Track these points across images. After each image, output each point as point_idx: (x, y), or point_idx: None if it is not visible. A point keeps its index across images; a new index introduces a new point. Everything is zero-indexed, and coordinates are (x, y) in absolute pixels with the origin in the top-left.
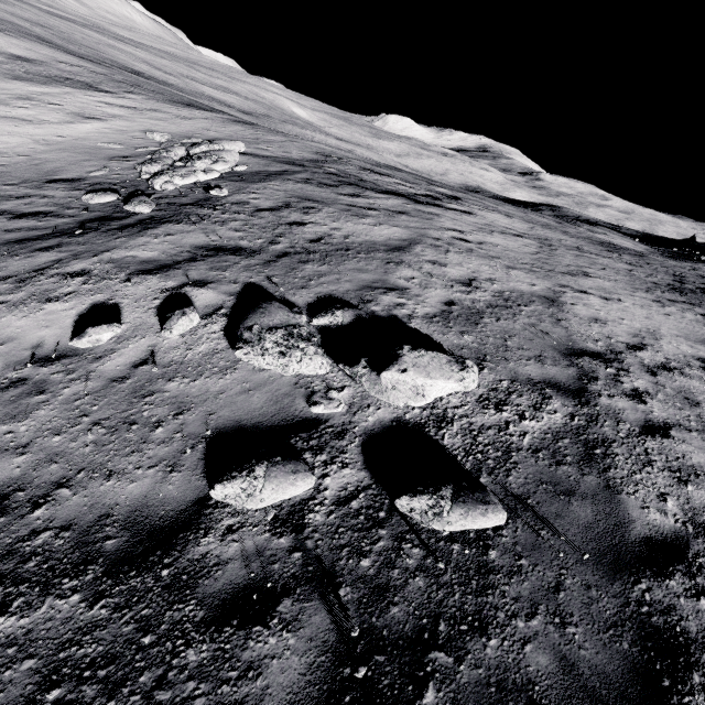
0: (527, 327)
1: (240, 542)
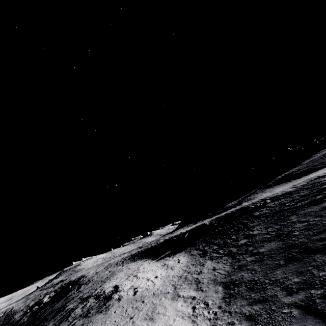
0: None
1: None
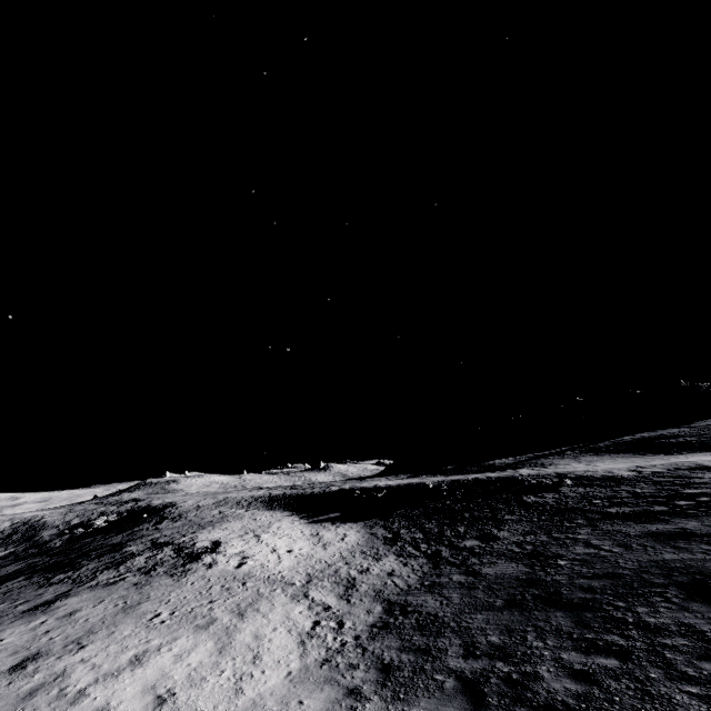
0: (19, 518)
1: (5, 531)
